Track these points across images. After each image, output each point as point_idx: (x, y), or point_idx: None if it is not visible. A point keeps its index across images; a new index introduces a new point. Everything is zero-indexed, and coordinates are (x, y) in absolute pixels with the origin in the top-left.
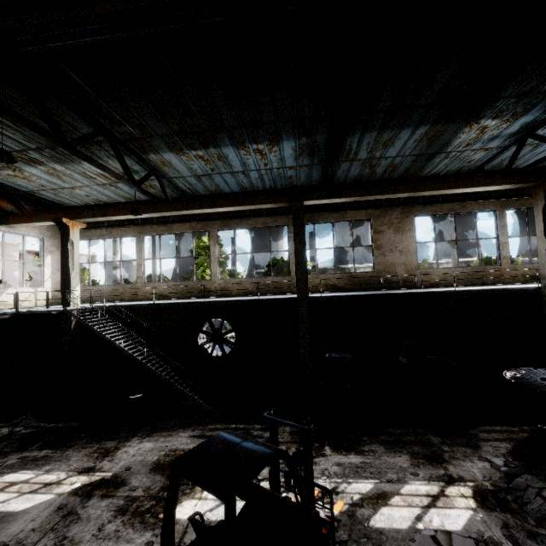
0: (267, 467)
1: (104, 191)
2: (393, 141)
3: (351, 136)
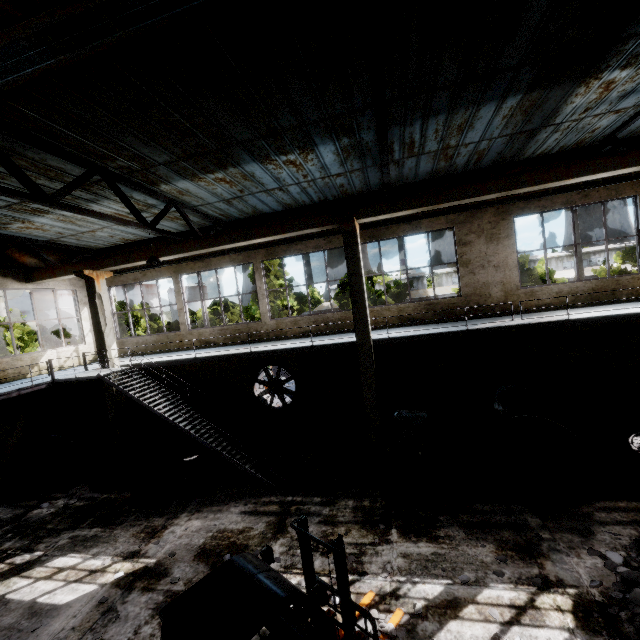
0: (320, 558)
1: (127, 230)
2: (471, 122)
3: (410, 126)
